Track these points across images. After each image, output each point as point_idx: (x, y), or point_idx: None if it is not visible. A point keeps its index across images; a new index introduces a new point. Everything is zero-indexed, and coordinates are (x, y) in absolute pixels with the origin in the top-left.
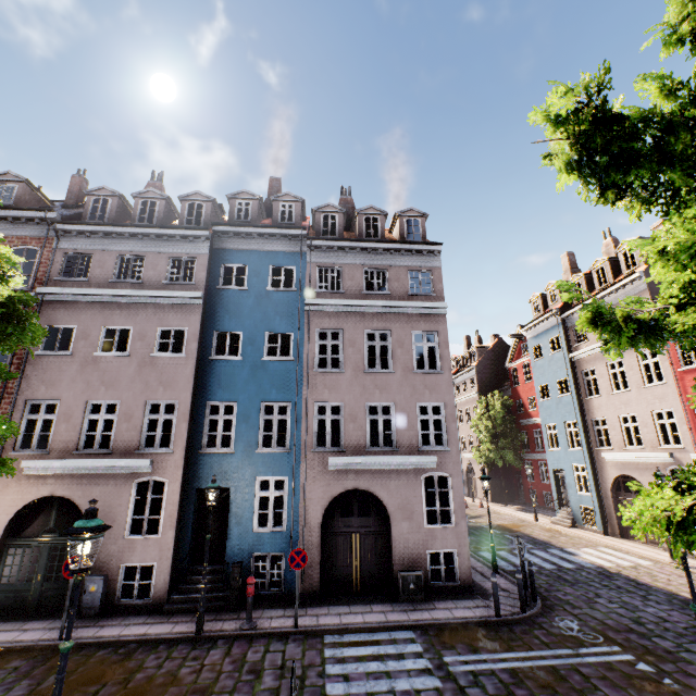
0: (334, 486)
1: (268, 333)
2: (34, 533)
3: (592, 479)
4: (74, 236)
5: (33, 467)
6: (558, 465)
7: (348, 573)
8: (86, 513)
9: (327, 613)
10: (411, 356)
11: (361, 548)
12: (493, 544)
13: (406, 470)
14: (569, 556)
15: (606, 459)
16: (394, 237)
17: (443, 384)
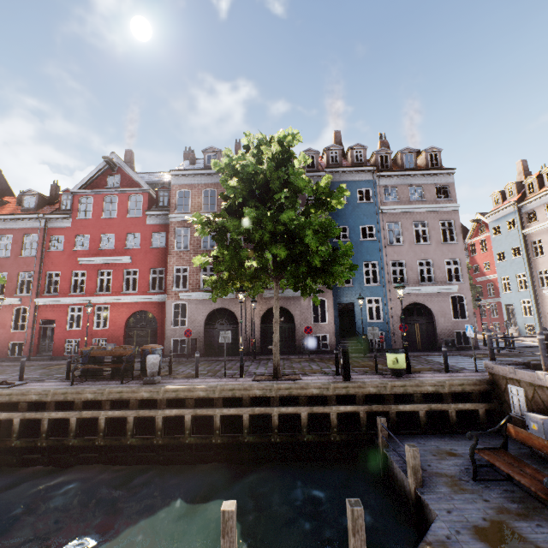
0: (404, 301)
1: (360, 226)
2: (270, 322)
3: (534, 307)
4: None
5: (266, 294)
6: (509, 302)
7: (414, 341)
8: (399, 282)
9: (414, 353)
10: (440, 235)
11: (419, 330)
12: (483, 332)
13: (441, 293)
14: (522, 344)
15: (545, 294)
16: (418, 165)
17: (458, 249)
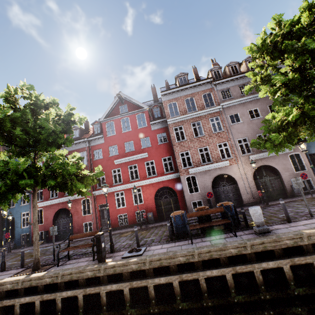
0: None
1: None
2: (259, 178)
3: None
4: (219, 85)
5: (251, 158)
6: None
7: None
8: None
9: None
10: None
11: None
12: None
13: None
14: None
15: None
16: None
17: None
